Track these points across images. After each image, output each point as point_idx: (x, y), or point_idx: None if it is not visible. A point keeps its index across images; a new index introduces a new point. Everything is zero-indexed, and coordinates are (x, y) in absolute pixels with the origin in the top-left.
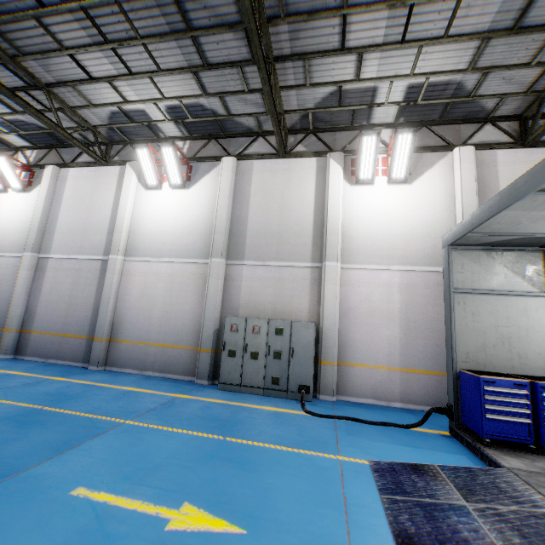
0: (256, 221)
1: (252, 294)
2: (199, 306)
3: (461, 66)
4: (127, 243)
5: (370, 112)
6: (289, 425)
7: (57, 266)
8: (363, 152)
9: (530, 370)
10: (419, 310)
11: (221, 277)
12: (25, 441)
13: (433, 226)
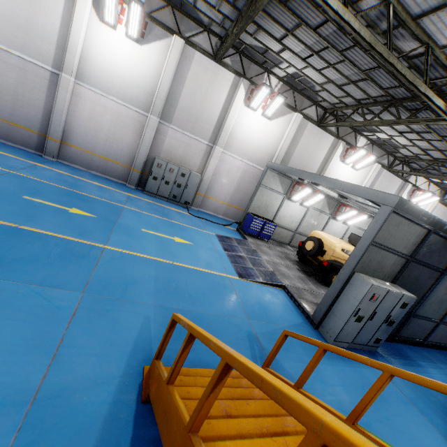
0: (185, 101)
1: (171, 147)
2: (135, 143)
3: (318, 82)
4: (78, 67)
5: (274, 67)
6: (186, 218)
7: None
8: (259, 93)
9: (268, 216)
10: (245, 183)
11: (155, 130)
12: (98, 209)
13: (268, 147)
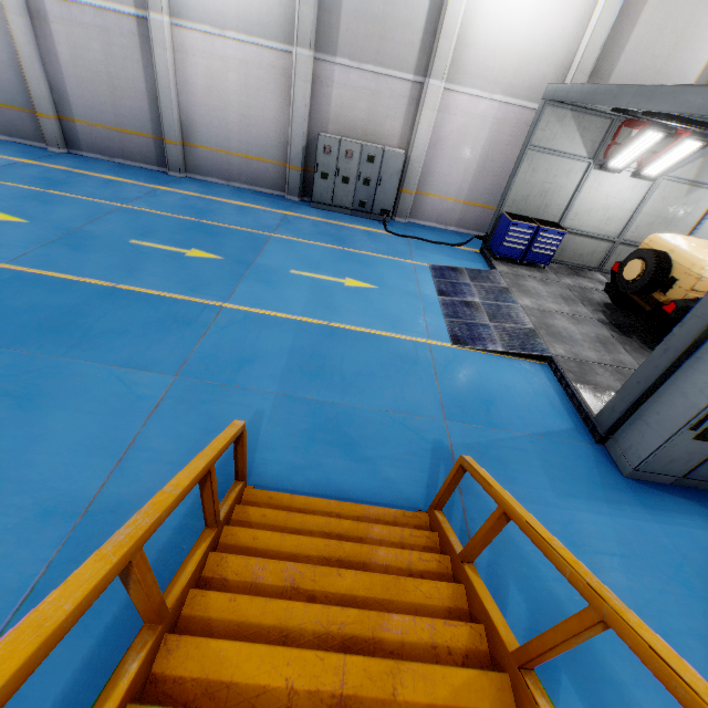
0: None
1: (344, 107)
2: (283, 115)
3: None
4: None
5: None
6: (379, 241)
7: (65, 17)
8: None
9: (548, 216)
10: (500, 149)
11: (310, 79)
12: (228, 246)
13: (556, 47)
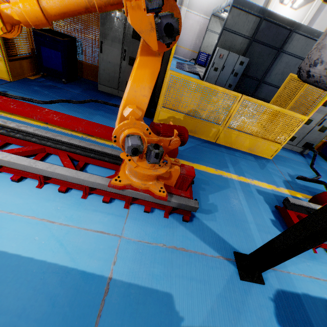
0: None
1: None
2: None
3: None
4: None
5: None
6: None
7: None
8: None
9: None
10: (202, 33)
11: None
12: None
13: (218, 2)
